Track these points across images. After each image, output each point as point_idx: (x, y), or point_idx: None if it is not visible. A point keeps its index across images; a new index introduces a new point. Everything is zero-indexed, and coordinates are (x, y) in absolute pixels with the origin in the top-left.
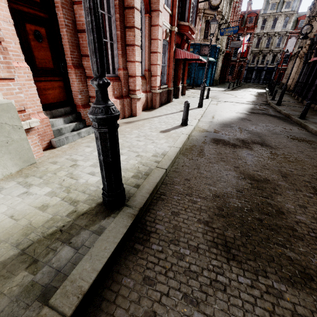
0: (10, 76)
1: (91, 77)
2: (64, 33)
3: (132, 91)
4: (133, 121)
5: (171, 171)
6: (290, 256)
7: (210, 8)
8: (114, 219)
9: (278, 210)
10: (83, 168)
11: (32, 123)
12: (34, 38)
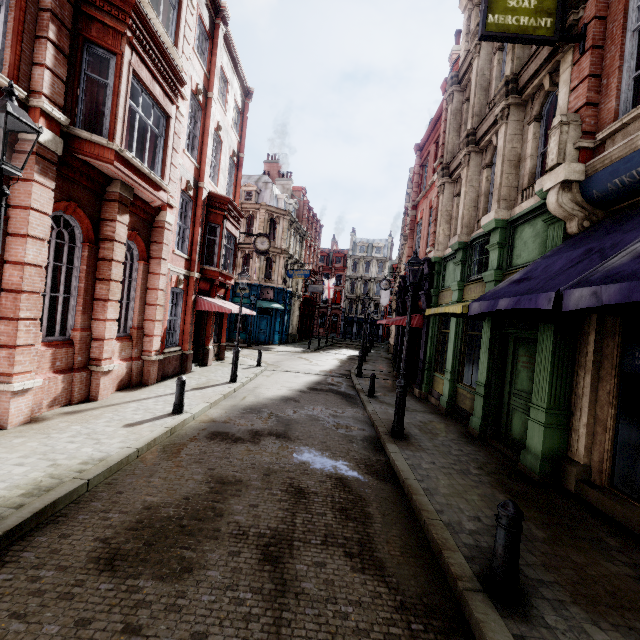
0: None
1: (8, 345)
2: None
3: (95, 361)
4: (85, 409)
5: (102, 484)
6: (187, 555)
7: (256, 252)
8: None
9: (218, 513)
10: None
11: None
12: None
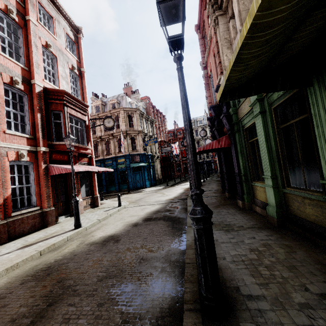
0: None
1: None
2: None
3: None
4: None
5: None
6: None
7: (106, 129)
8: None
9: None
10: None
11: None
12: None
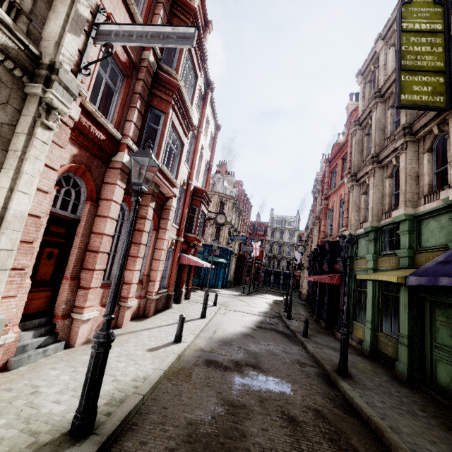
0: (16, 294)
1: (84, 287)
2: (75, 252)
3: (124, 298)
4: (116, 334)
5: (150, 399)
6: None
7: (216, 224)
8: (79, 447)
9: (242, 434)
10: (47, 396)
11: (9, 338)
12: (47, 257)
